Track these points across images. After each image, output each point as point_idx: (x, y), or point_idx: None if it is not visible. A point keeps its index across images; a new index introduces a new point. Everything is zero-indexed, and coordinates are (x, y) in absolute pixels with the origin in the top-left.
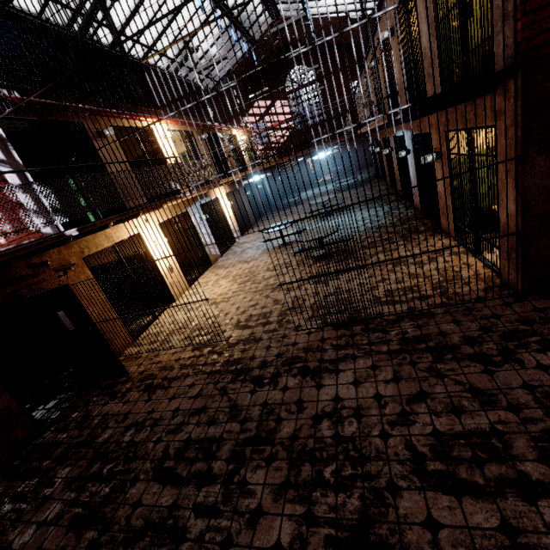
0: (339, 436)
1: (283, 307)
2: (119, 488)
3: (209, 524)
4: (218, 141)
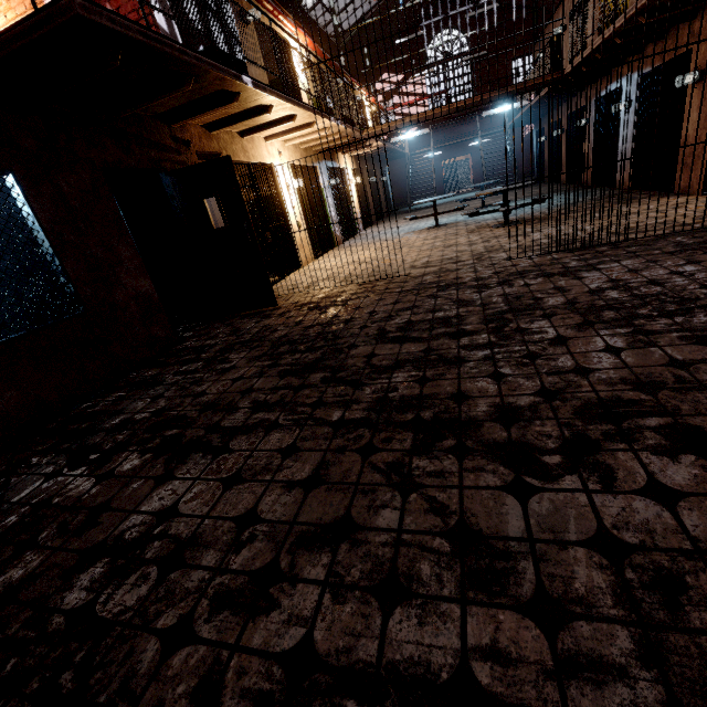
0: (639, 295)
1: (473, 252)
2: (334, 352)
3: (493, 351)
4: None
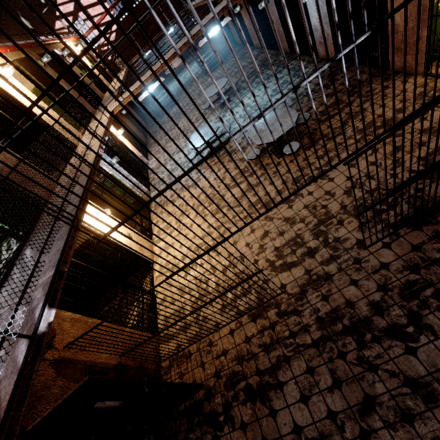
0: None
1: (307, 224)
2: None
3: None
4: (60, 60)
